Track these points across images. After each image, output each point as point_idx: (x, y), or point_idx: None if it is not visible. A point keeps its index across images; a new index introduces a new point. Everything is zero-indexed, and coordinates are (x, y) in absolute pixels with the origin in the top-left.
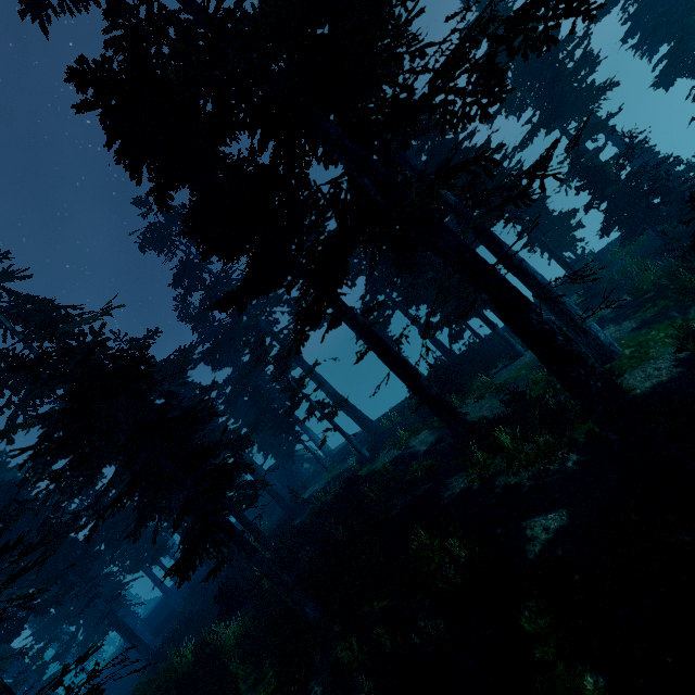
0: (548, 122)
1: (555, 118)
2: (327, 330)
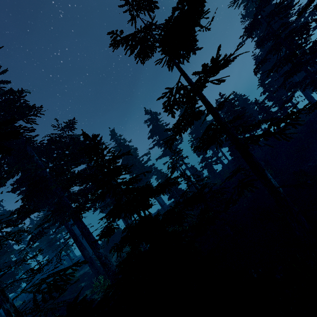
0: (164, 156)
1: (166, 155)
2: (57, 228)
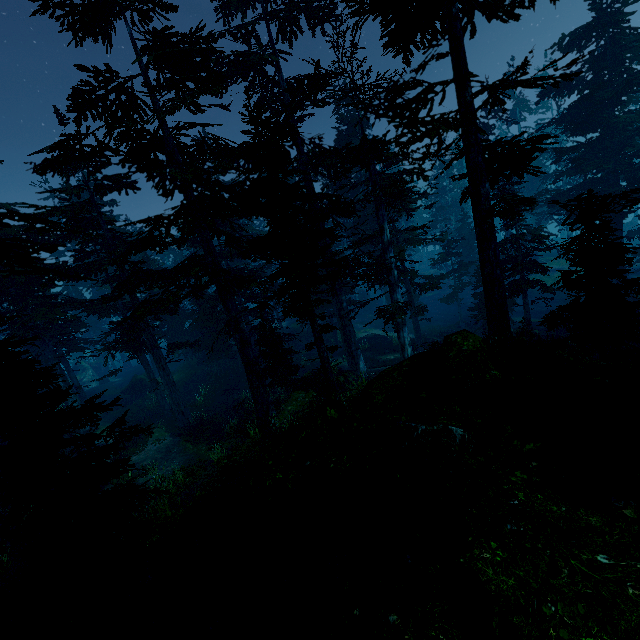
0: None
1: None
2: None
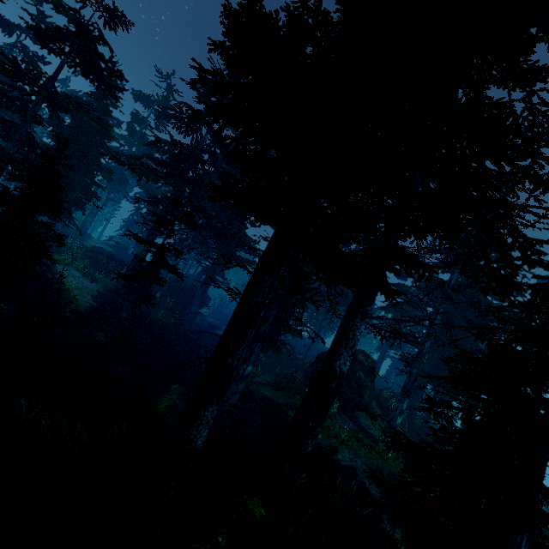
0: None
1: None
2: None
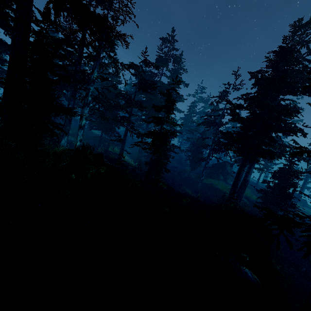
0: None
1: None
2: None
